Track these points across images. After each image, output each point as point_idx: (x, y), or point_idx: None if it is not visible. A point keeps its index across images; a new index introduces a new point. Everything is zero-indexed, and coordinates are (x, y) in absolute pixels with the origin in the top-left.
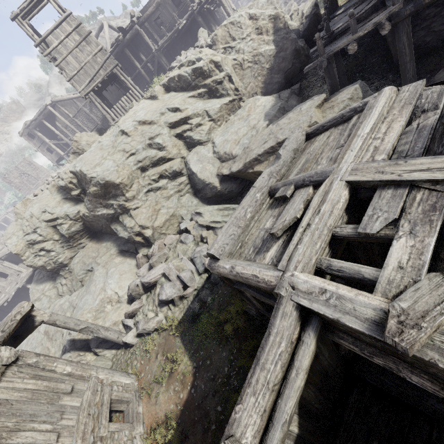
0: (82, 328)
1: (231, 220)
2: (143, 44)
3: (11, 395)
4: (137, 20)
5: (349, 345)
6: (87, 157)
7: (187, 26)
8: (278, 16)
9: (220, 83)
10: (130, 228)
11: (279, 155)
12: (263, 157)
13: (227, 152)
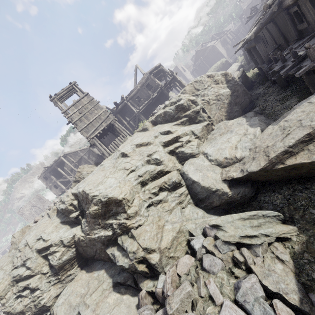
0: None
1: None
2: (128, 111)
3: None
4: (125, 98)
5: None
6: (90, 178)
7: (157, 97)
8: (227, 73)
9: (198, 112)
10: (133, 253)
11: None
12: (297, 147)
13: (228, 157)
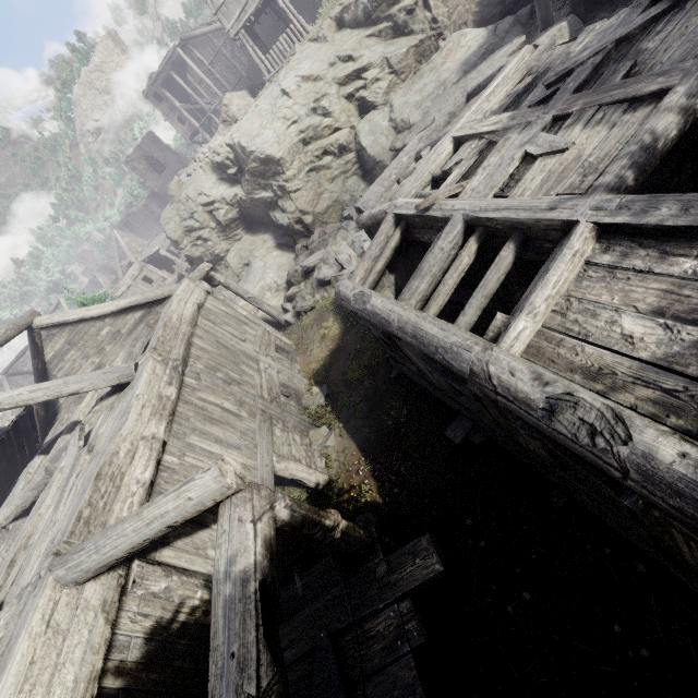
0: (249, 297)
1: (377, 181)
2: None
3: (214, 309)
4: None
5: (417, 235)
6: (244, 126)
7: None
8: None
9: (411, 13)
10: (290, 213)
11: (434, 119)
12: None
13: (404, 120)
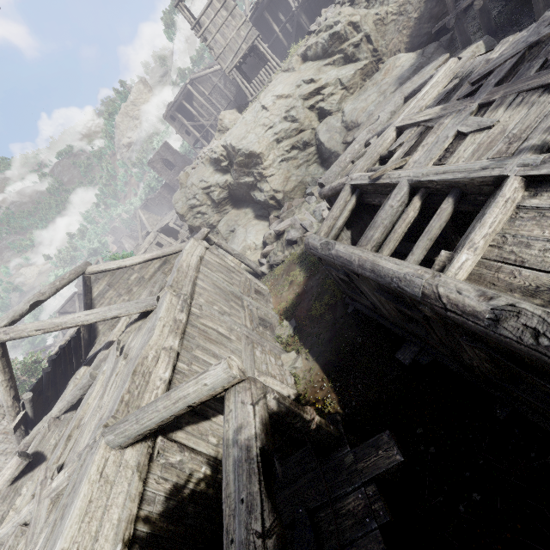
0: (235, 253)
1: (335, 163)
2: (283, 1)
3: (211, 261)
4: None
5: (369, 199)
6: (234, 132)
7: None
8: None
9: (357, 46)
10: (266, 192)
11: (379, 116)
12: None
13: (353, 121)
